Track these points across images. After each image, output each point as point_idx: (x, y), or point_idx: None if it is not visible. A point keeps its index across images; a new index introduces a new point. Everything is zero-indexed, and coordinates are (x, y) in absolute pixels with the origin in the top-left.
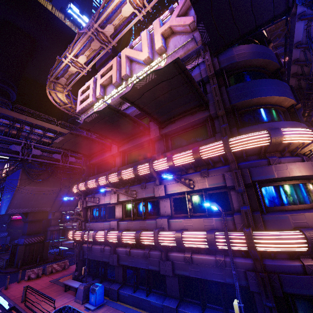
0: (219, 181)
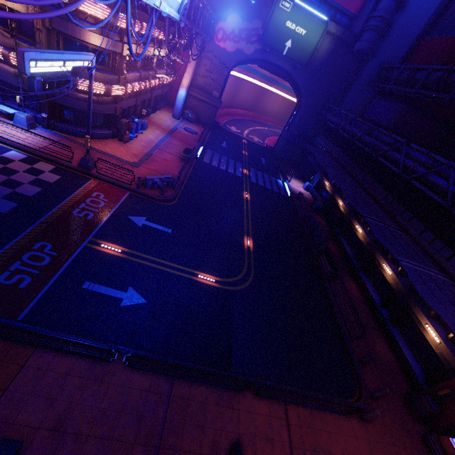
0: (24, 9)
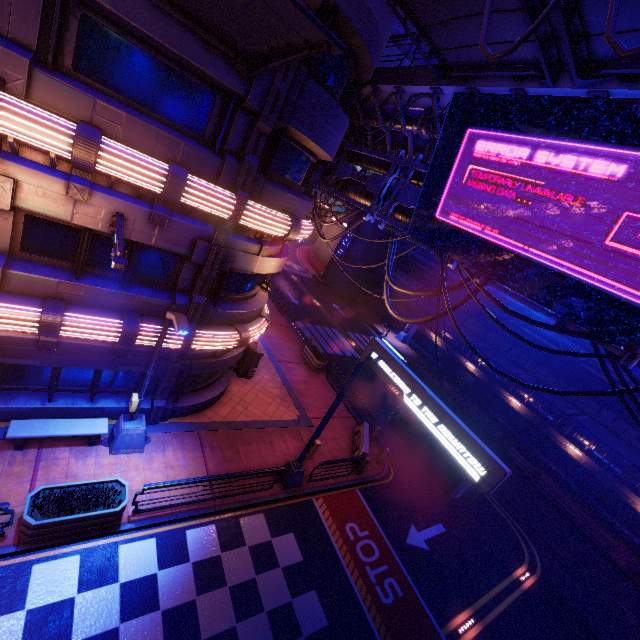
0: (182, 246)
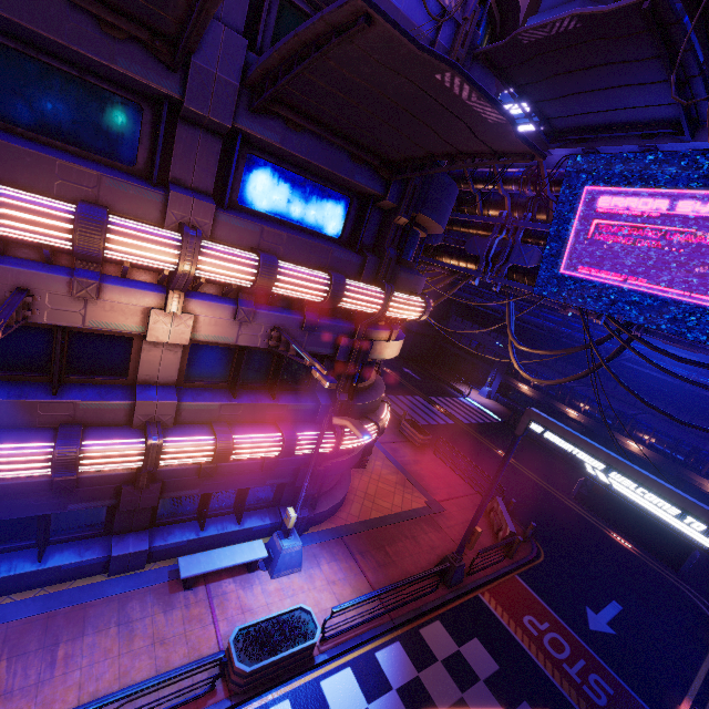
0: (327, 347)
